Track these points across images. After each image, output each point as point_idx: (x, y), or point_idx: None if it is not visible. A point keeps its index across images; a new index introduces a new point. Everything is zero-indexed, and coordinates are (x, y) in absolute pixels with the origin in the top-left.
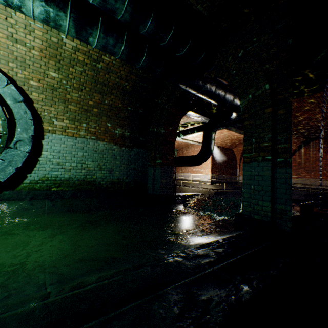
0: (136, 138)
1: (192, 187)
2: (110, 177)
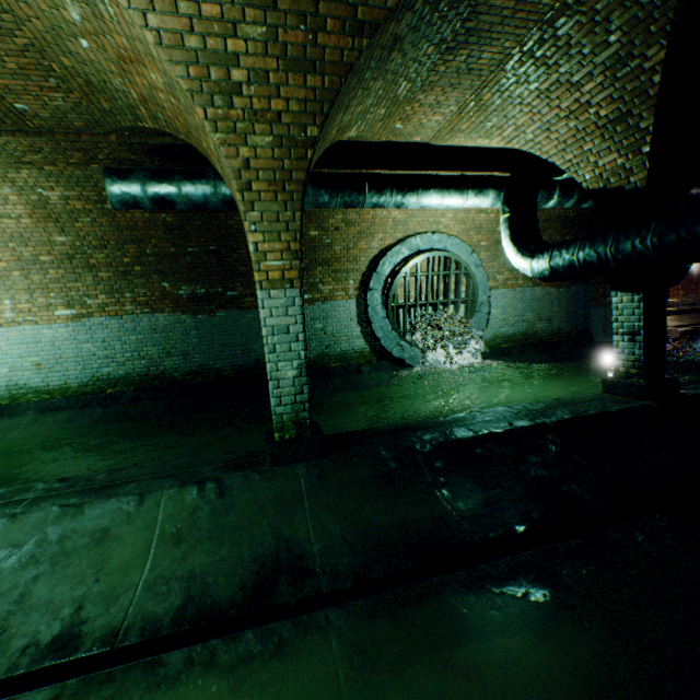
0: None
1: None
2: (549, 327)
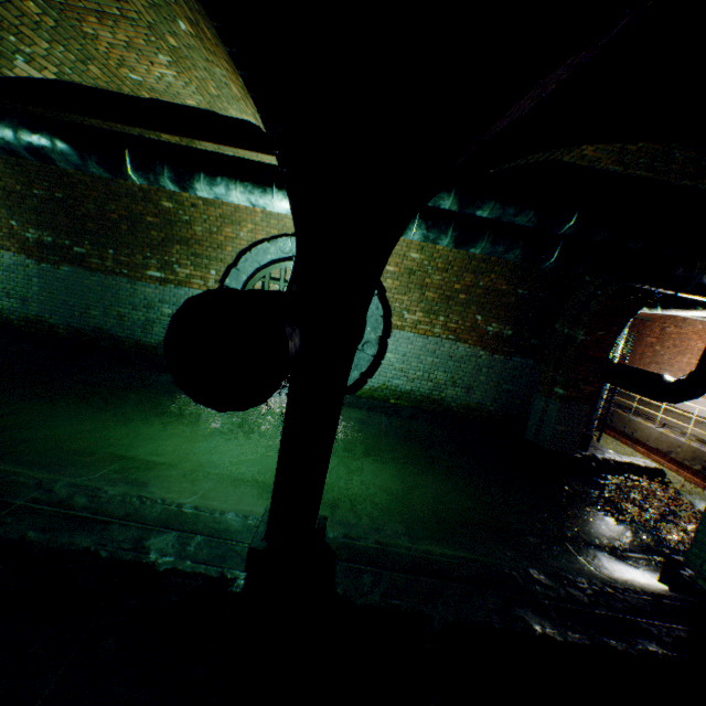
0: (523, 339)
1: (664, 426)
2: (466, 398)
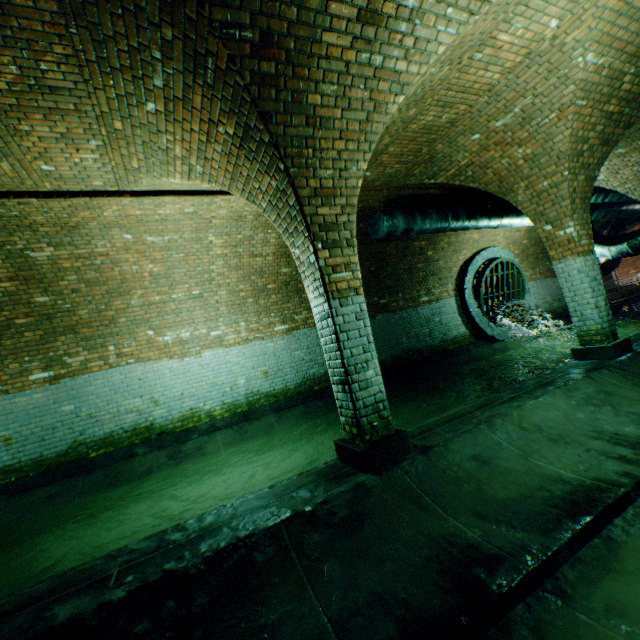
0: None
1: None
2: (560, 305)
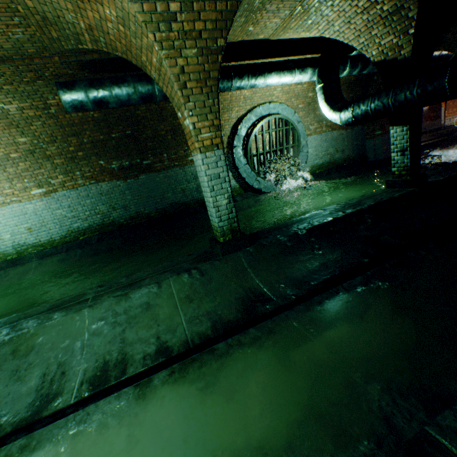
0: None
1: None
2: (343, 156)
